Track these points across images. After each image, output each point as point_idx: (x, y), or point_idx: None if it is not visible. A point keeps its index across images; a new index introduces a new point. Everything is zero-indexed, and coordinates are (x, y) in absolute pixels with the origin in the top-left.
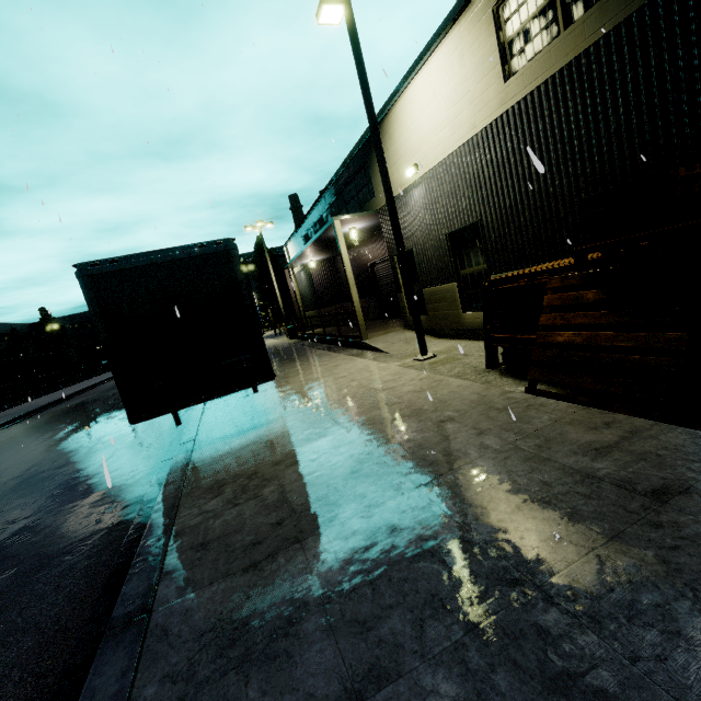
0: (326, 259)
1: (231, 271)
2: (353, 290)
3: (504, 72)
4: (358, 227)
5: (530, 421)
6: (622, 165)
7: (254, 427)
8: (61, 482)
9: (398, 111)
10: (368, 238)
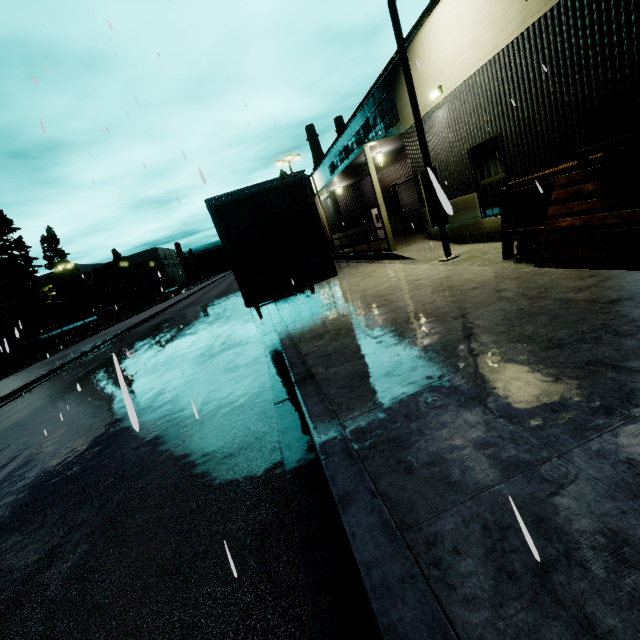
0: (351, 184)
1: (305, 195)
2: (382, 209)
3: None
4: (383, 151)
5: (535, 281)
6: (631, 71)
7: (325, 310)
8: (198, 353)
9: (422, 36)
10: (390, 160)
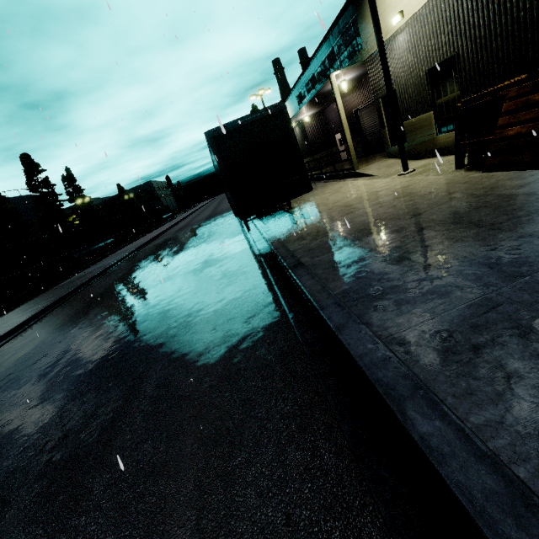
0: (316, 112)
1: (285, 123)
2: (346, 132)
3: None
4: (347, 78)
5: (483, 183)
6: None
7: (303, 220)
8: (203, 259)
9: None
10: (353, 87)
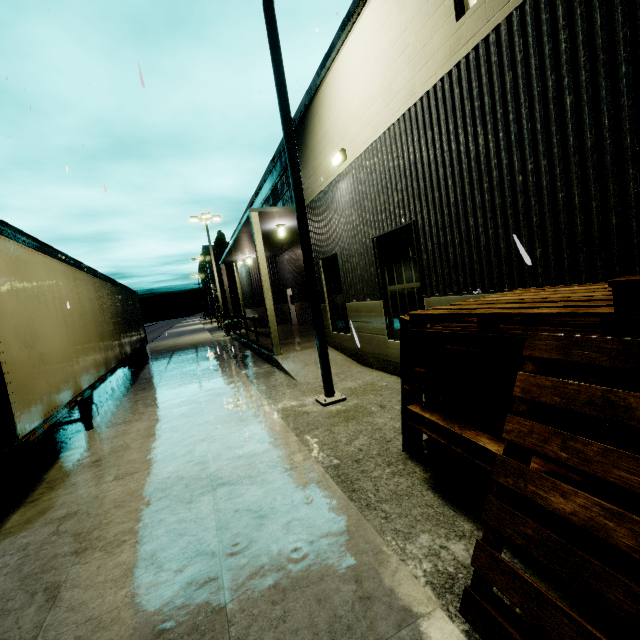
0: (266, 257)
1: None
2: (267, 295)
3: (457, 7)
4: (288, 224)
5: None
6: None
7: None
8: None
9: (327, 86)
10: None
